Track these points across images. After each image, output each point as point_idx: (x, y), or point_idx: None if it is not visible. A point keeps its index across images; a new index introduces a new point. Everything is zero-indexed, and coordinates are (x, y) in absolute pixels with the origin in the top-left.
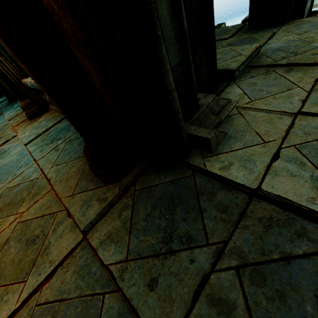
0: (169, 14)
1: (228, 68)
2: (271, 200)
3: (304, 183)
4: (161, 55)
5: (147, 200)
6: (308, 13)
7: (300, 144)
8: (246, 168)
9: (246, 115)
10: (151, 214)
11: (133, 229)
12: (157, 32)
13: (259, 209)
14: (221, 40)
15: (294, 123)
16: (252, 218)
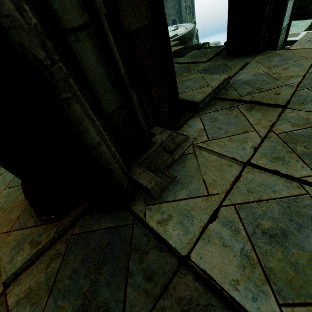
0: (99, 62)
1: (193, 99)
2: (197, 274)
3: (233, 258)
4: (72, 117)
5: (80, 250)
6: (283, 44)
7: (241, 204)
8: (183, 225)
9: (199, 156)
10: (78, 271)
11: (55, 289)
12: (61, 95)
13: (182, 286)
14: (199, 63)
15: (241, 175)
16: (172, 297)
